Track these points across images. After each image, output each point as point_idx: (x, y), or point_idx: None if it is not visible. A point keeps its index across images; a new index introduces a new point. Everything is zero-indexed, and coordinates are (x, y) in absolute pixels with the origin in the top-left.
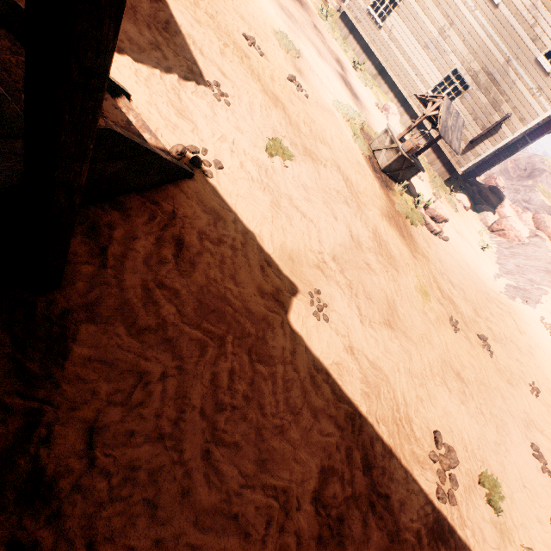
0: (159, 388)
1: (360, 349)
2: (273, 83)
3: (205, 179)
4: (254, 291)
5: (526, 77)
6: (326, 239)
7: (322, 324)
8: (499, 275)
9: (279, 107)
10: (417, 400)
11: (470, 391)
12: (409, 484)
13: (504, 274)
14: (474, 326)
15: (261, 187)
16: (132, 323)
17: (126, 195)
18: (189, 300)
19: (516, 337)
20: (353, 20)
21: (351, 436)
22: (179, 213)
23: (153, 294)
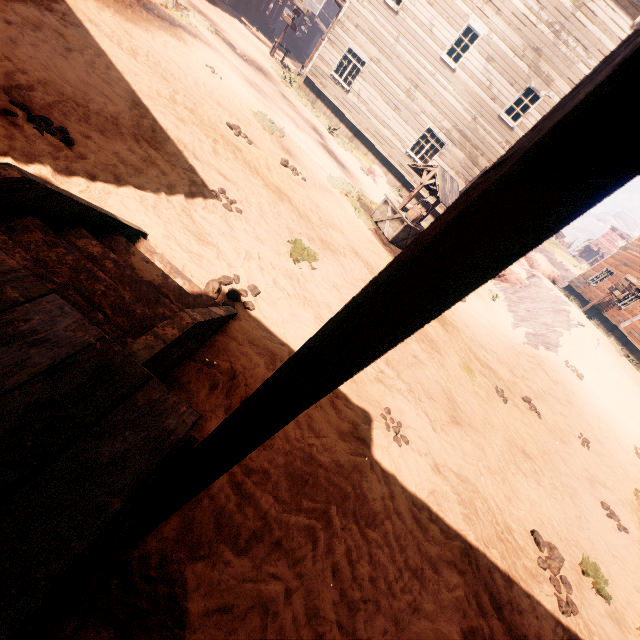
0: (290, 616)
1: (443, 463)
2: (271, 174)
3: (247, 313)
4: (335, 437)
5: (494, 133)
6: None
7: (404, 448)
8: (516, 325)
9: (284, 199)
10: (507, 501)
11: (539, 466)
12: (536, 609)
13: (519, 322)
14: (516, 389)
15: (300, 302)
16: (235, 538)
17: (179, 365)
18: (281, 478)
19: (552, 388)
20: (318, 85)
21: (473, 578)
22: (238, 369)
23: (245, 487)
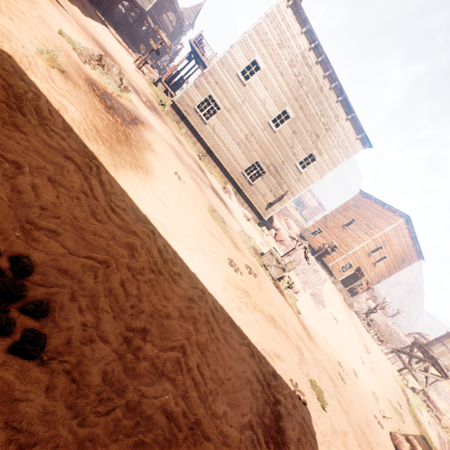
0: None
1: None
2: (260, 300)
3: None
4: None
5: (292, 172)
6: (351, 434)
7: None
8: (303, 288)
9: (278, 327)
10: None
11: (370, 425)
12: None
13: (303, 284)
14: (335, 359)
15: None
16: None
17: None
18: None
19: (336, 341)
20: (184, 112)
21: None
22: None
23: None
